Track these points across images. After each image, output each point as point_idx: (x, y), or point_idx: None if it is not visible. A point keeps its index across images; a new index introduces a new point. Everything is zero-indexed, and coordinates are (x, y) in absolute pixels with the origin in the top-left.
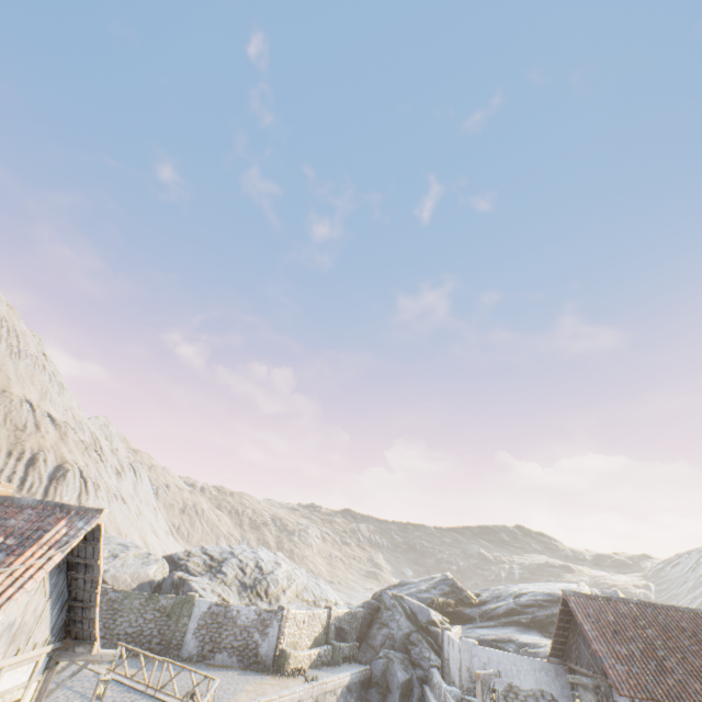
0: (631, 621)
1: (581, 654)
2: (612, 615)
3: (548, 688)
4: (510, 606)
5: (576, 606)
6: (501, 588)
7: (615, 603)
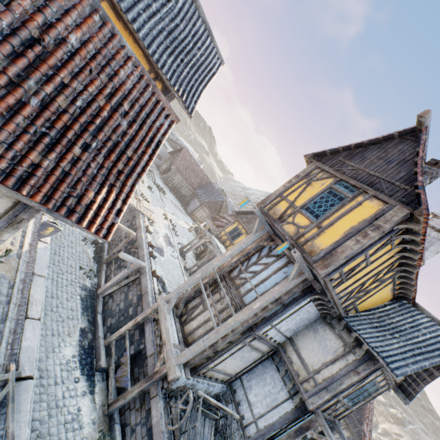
0: (191, 162)
1: (175, 157)
2: (188, 159)
3: (162, 156)
4: (173, 139)
5: (184, 151)
6: (177, 134)
7: (192, 158)
